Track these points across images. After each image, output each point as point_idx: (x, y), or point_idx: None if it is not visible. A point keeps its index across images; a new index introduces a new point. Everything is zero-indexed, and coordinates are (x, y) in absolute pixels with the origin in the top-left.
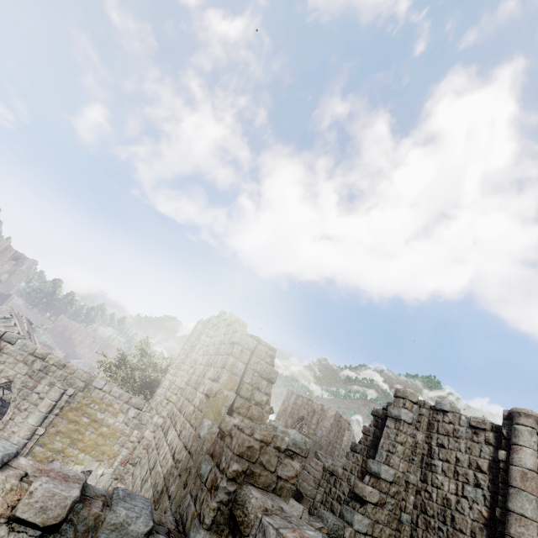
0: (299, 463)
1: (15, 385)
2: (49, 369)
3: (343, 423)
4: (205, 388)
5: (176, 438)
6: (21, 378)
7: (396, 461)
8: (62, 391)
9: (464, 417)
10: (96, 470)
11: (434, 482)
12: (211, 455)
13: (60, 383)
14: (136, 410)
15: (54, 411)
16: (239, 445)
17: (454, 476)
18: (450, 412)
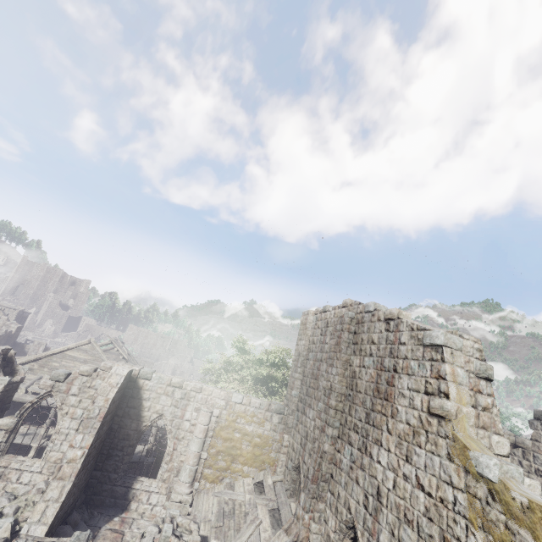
0: None
1: (166, 417)
2: (189, 395)
3: None
4: (415, 403)
5: (404, 464)
6: (168, 410)
7: None
8: (209, 414)
9: None
10: (265, 480)
11: None
12: None
13: (205, 407)
14: (278, 415)
15: (208, 434)
16: None
17: None
18: None
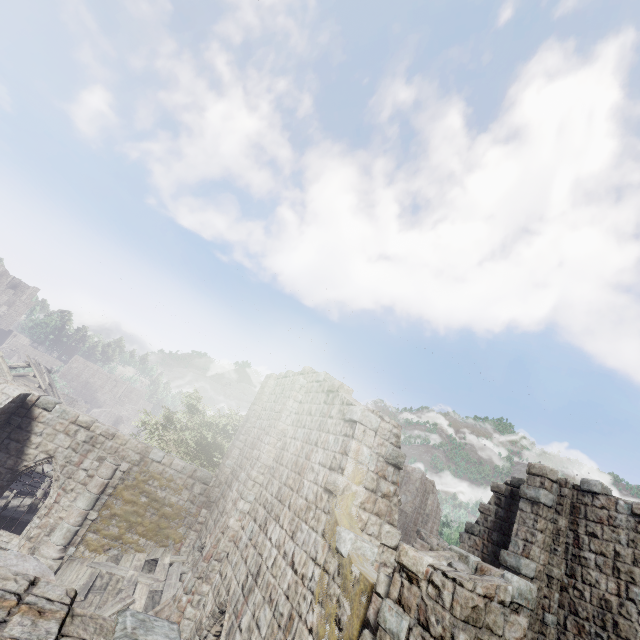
0: (526, 618)
1: (57, 461)
2: (96, 440)
3: (428, 485)
4: (319, 478)
5: (289, 541)
6: (63, 452)
7: (536, 552)
8: (115, 467)
9: (623, 502)
10: (162, 558)
11: (585, 579)
12: (398, 602)
13: (112, 457)
14: (202, 485)
15: (106, 491)
16: (461, 607)
17: (613, 573)
18: (602, 494)
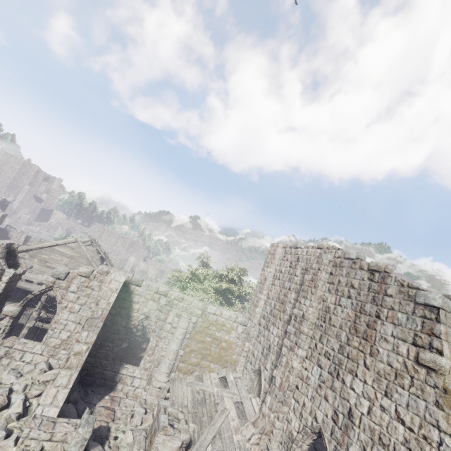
0: None
1: (151, 319)
2: (172, 303)
3: None
4: (401, 350)
5: (383, 398)
6: (154, 313)
7: None
8: (189, 320)
9: None
10: (227, 376)
11: None
12: None
13: (185, 314)
14: (243, 327)
15: (186, 336)
16: None
17: None
18: None
